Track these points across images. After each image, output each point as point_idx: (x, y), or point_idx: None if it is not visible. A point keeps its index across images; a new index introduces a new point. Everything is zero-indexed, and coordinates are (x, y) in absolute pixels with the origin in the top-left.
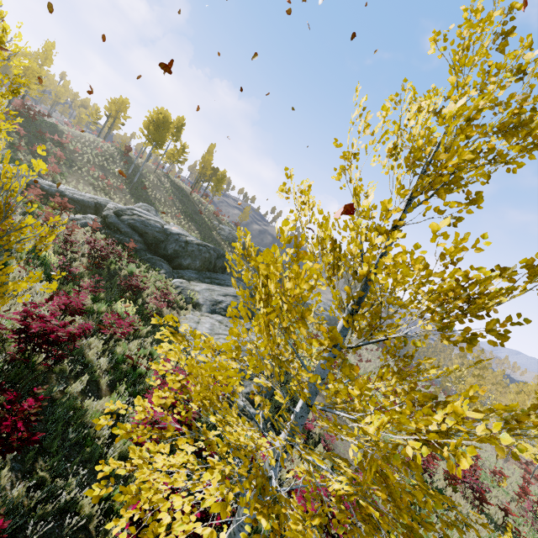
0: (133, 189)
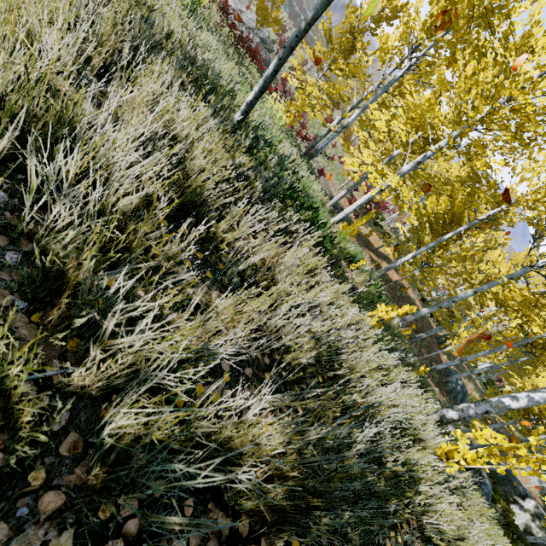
0: None
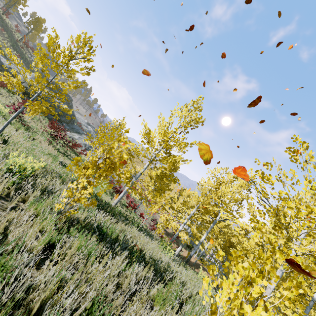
0: None
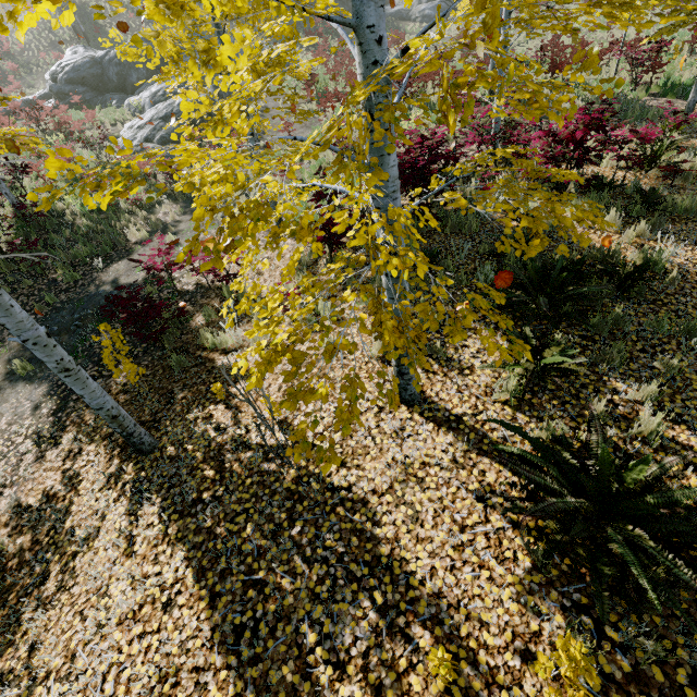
0: (92, 43)
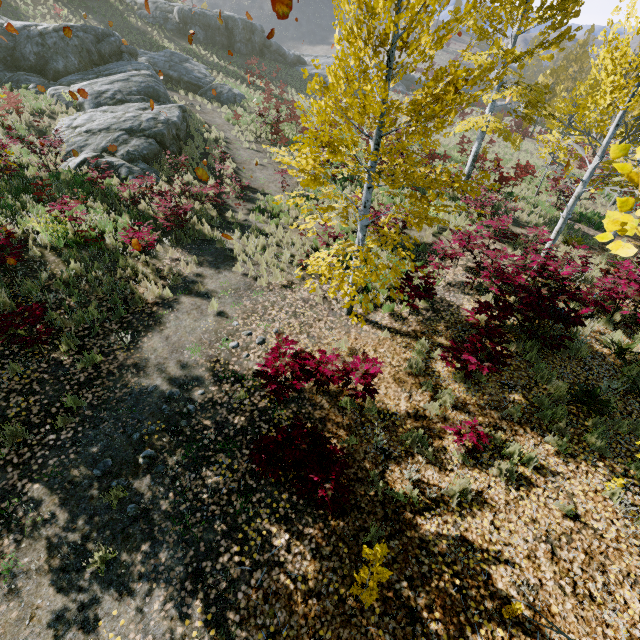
0: None
